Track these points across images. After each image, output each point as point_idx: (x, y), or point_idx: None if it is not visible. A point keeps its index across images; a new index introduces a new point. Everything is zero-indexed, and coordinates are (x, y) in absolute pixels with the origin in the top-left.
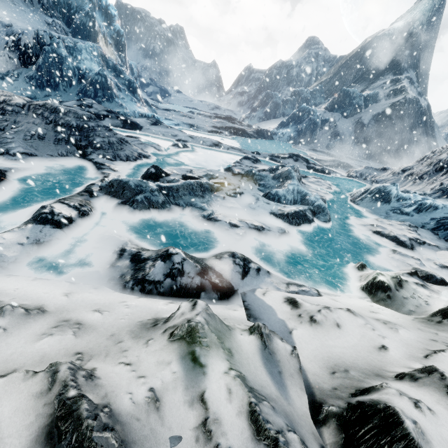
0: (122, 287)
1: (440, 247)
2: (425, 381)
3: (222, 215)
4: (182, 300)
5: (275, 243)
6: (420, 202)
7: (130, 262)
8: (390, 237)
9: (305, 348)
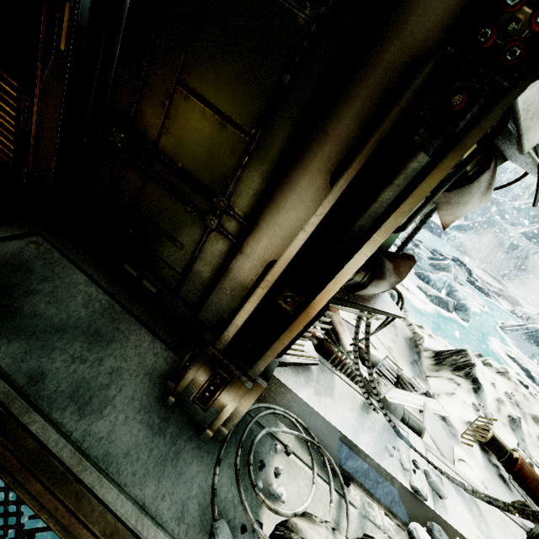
0: None
1: None
2: (487, 367)
3: None
4: None
5: (413, 304)
6: None
7: None
8: (522, 366)
9: None
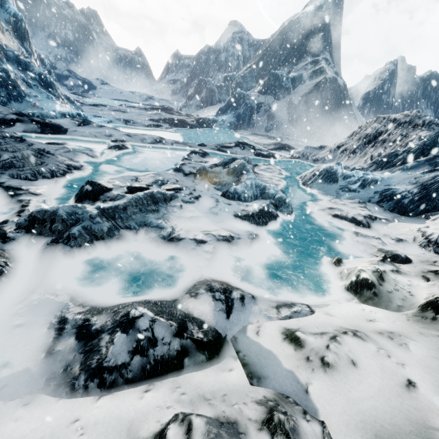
0: (69, 388)
1: (389, 219)
2: None
3: (184, 230)
4: (161, 379)
5: (248, 253)
6: (363, 178)
7: (76, 340)
8: (349, 219)
9: (331, 414)
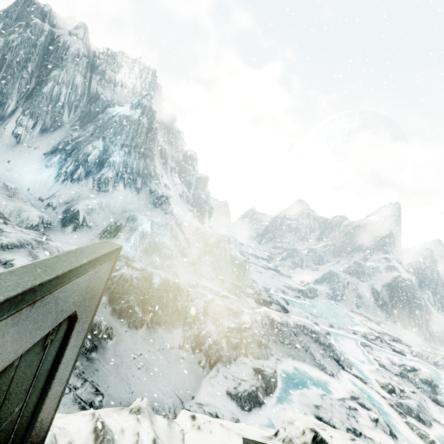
0: None
1: None
2: None
3: None
4: None
5: None
6: None
7: None
8: None
9: None
